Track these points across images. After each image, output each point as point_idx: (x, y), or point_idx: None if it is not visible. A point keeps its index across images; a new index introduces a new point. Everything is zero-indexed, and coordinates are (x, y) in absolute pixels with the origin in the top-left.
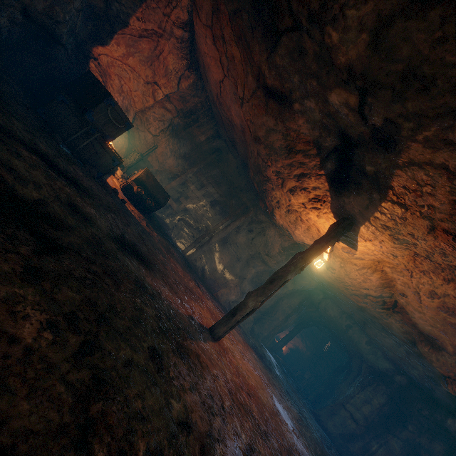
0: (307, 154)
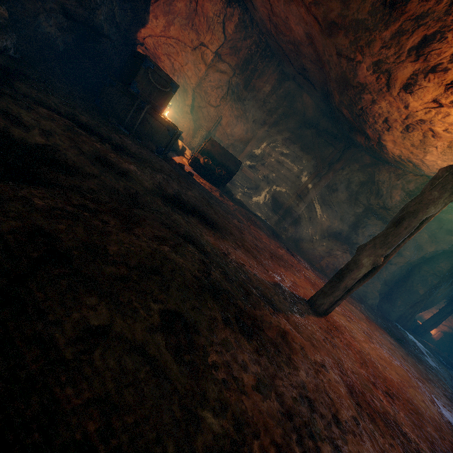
0: None
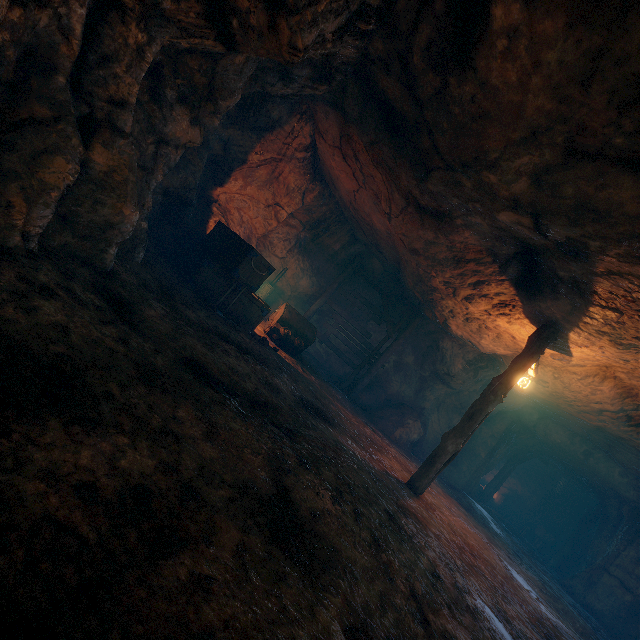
0: (481, 262)
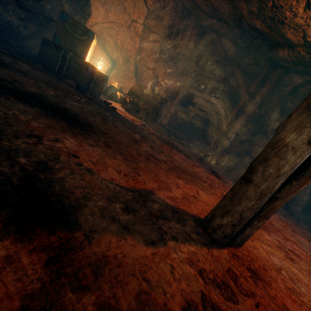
0: None
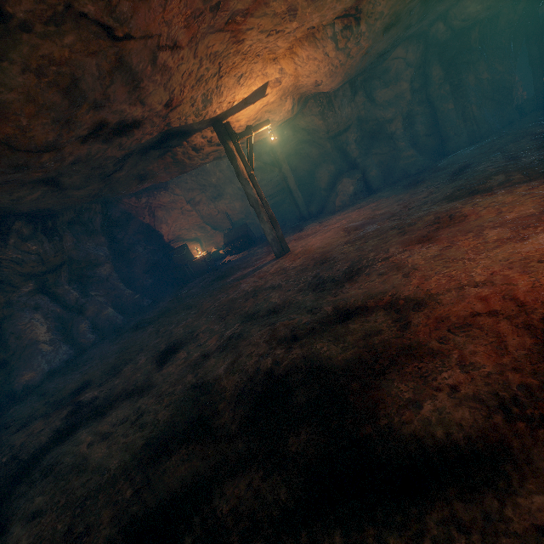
0: (174, 155)
